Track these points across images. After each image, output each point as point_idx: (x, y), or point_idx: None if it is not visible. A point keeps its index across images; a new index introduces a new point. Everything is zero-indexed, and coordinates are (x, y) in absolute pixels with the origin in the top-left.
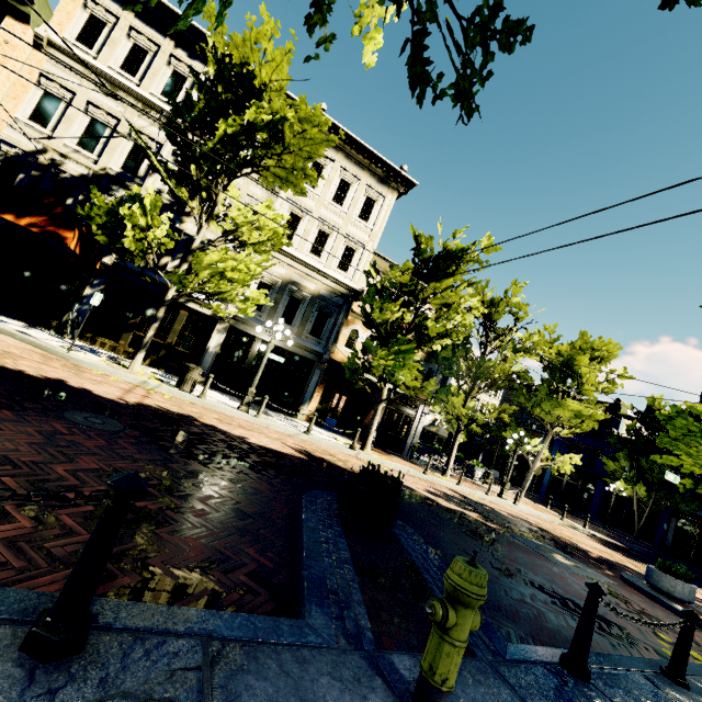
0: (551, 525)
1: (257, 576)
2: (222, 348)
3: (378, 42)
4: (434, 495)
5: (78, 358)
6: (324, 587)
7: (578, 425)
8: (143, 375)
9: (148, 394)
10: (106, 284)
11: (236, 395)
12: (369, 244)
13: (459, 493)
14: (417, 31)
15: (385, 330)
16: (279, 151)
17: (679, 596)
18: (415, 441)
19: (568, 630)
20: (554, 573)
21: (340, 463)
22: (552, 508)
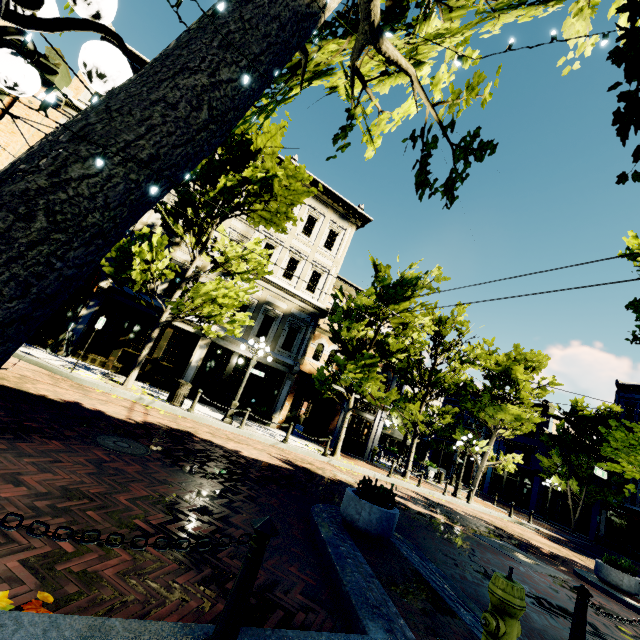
0: (502, 523)
1: (308, 594)
2: (203, 362)
3: (378, 144)
4: (403, 498)
5: (81, 377)
6: (367, 602)
7: (518, 427)
8: (136, 391)
9: (147, 411)
10: (101, 305)
11: (214, 405)
12: (332, 269)
13: (420, 494)
14: (424, 155)
15: (351, 346)
16: (266, 199)
17: (627, 588)
18: (375, 444)
19: (552, 629)
20: (522, 572)
21: (320, 471)
22: (497, 504)
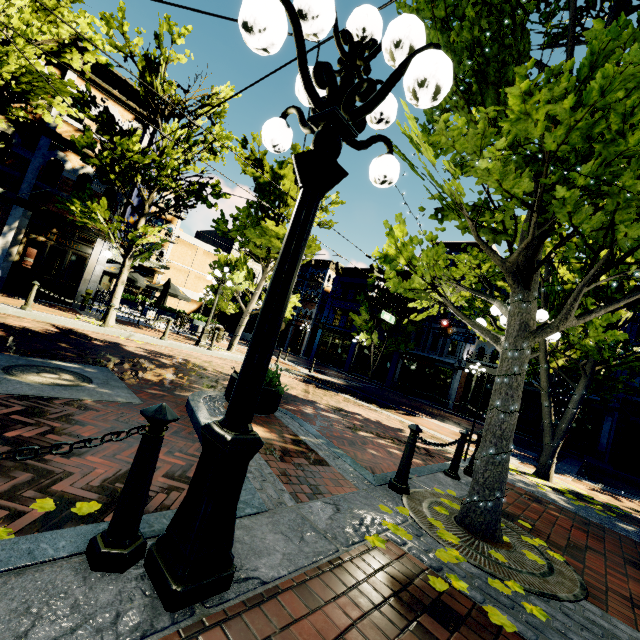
0: (237, 366)
1: None
2: None
3: None
4: None
5: None
6: None
7: None
8: None
9: None
10: None
11: None
12: None
13: (76, 331)
14: None
15: None
16: None
17: None
18: (91, 288)
19: None
20: None
21: None
22: (305, 363)
